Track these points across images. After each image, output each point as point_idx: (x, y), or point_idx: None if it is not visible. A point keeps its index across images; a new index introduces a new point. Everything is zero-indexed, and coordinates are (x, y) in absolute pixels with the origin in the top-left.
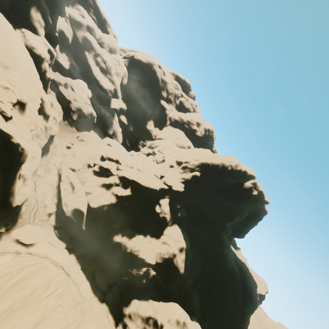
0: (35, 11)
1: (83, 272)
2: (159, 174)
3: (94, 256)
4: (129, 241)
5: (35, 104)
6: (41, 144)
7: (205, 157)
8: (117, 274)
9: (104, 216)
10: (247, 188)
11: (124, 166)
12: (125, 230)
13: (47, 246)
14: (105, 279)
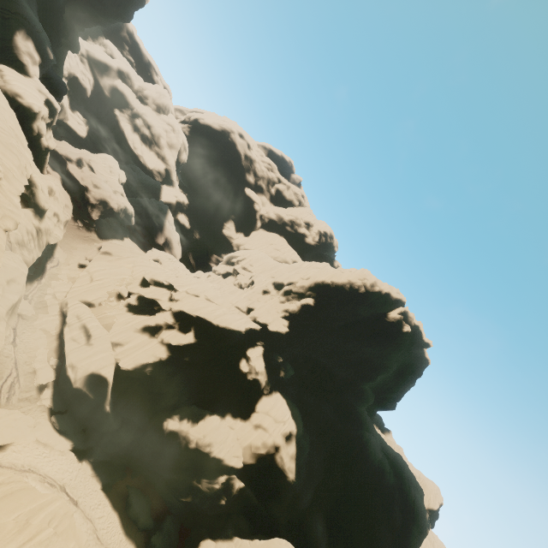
0: (24, 37)
1: (106, 495)
2: (244, 305)
3: (129, 462)
4: (194, 428)
5: (15, 184)
6: (28, 259)
7: (321, 274)
8: (173, 492)
9: (146, 384)
10: (392, 321)
11: (183, 294)
12: (185, 408)
13: (33, 448)
14: (150, 506)
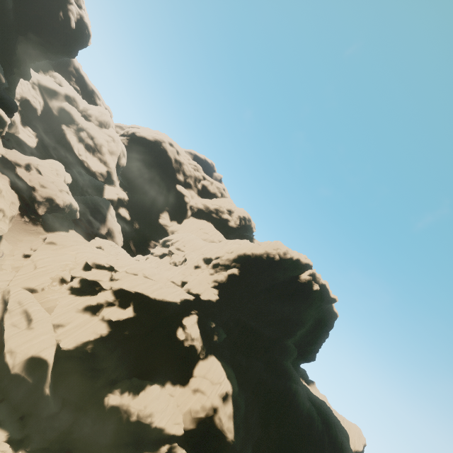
0: None
1: None
2: (178, 279)
3: (69, 446)
4: (135, 400)
5: None
6: None
7: (242, 247)
8: None
9: (87, 362)
10: (304, 282)
11: (122, 274)
12: (126, 381)
13: None
14: None
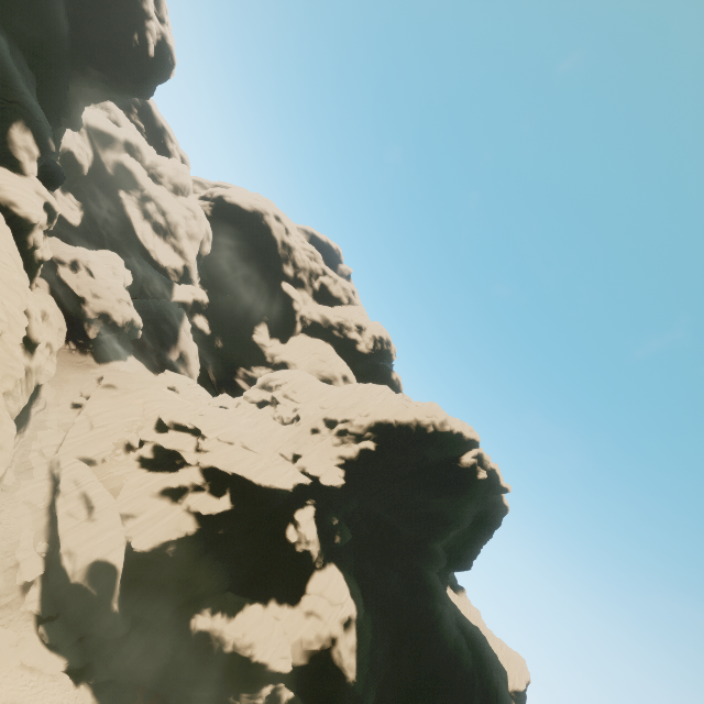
0: (21, 129)
1: None
2: (289, 450)
3: (141, 679)
4: (230, 625)
5: (17, 331)
6: (14, 410)
7: (382, 408)
8: None
9: (166, 568)
10: (466, 467)
11: (214, 443)
12: (218, 597)
13: (17, 677)
14: None
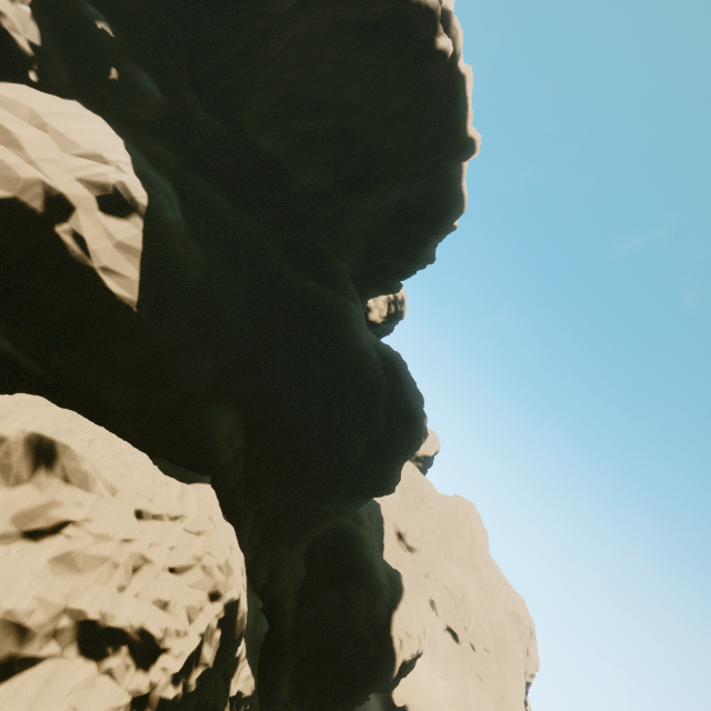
0: None
1: None
2: None
3: None
4: None
5: None
6: None
7: None
8: None
9: None
10: (417, 2)
11: None
12: None
13: None
14: None
